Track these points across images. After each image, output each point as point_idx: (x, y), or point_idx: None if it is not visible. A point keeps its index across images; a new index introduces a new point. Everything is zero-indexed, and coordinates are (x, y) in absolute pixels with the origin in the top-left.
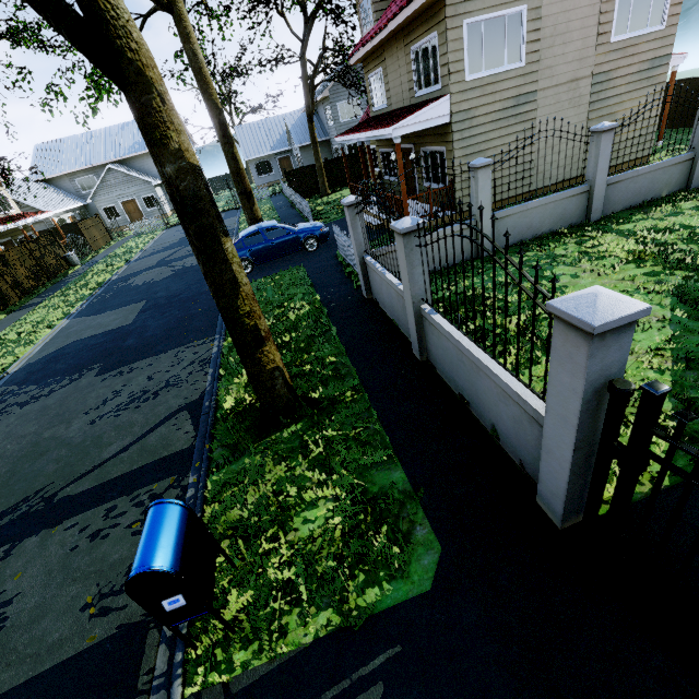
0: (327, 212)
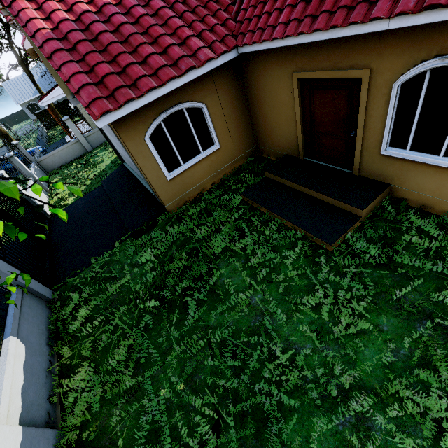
0: (58, 136)
